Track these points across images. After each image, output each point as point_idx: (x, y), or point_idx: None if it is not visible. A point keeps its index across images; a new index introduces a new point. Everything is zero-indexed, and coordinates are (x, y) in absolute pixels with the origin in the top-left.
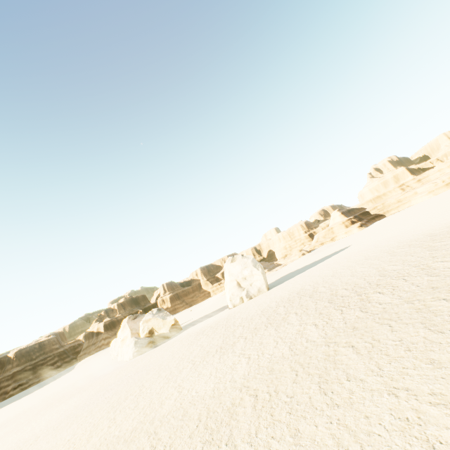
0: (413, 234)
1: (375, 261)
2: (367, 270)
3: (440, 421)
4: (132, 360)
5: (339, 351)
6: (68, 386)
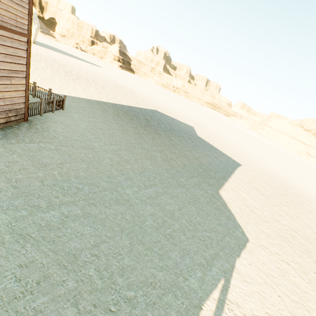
0: (122, 83)
1: (99, 77)
2: (92, 77)
3: (65, 92)
4: None
5: (54, 79)
6: None
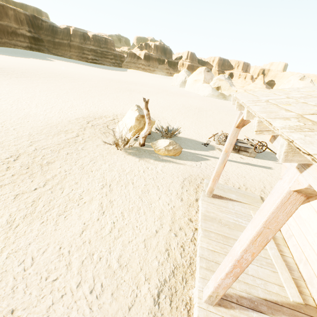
0: None
1: None
2: None
3: None
4: (207, 97)
5: None
6: (156, 84)
